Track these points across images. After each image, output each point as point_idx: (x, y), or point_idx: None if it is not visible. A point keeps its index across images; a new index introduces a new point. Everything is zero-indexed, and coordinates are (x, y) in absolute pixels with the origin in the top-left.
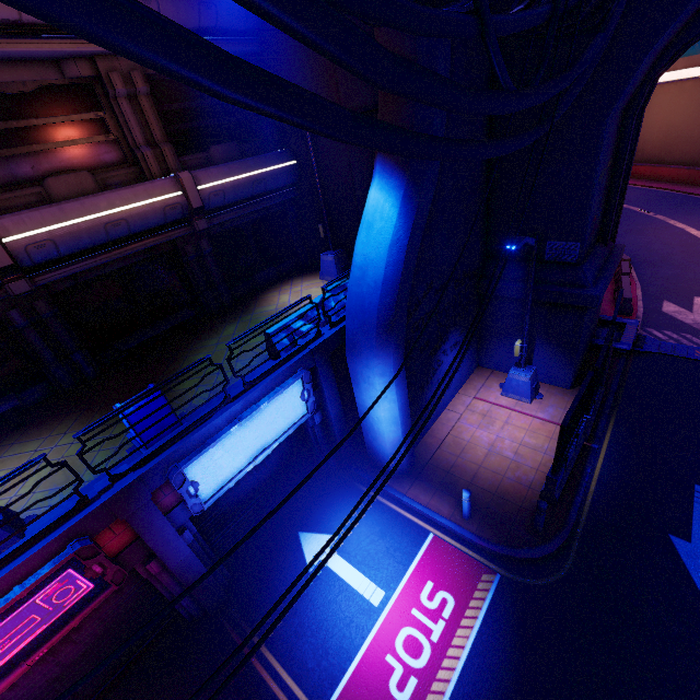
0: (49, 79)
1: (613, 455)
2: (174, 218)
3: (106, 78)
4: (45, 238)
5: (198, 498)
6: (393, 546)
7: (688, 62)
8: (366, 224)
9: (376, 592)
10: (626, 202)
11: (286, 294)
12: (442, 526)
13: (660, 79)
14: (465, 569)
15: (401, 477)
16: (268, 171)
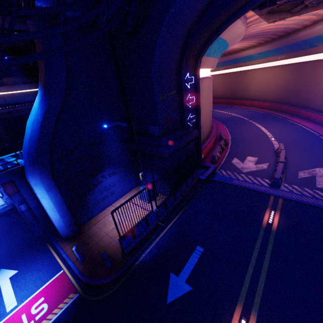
0: None
1: (170, 230)
2: None
3: None
4: None
5: None
6: (39, 277)
7: (266, 60)
8: (31, 112)
9: (13, 303)
10: (244, 116)
11: None
12: (70, 266)
13: (258, 66)
14: (64, 290)
15: (67, 239)
16: (34, 90)
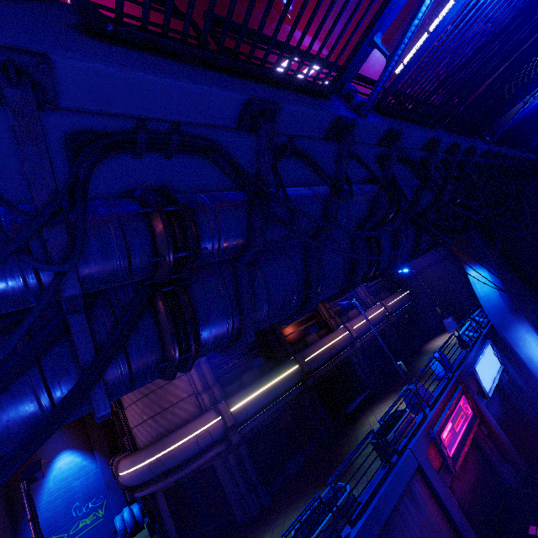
0: None
1: None
2: (383, 318)
3: None
4: (360, 327)
5: (484, 388)
6: None
7: None
8: (476, 283)
9: None
10: None
11: (436, 342)
12: None
13: None
14: None
15: None
16: (403, 296)
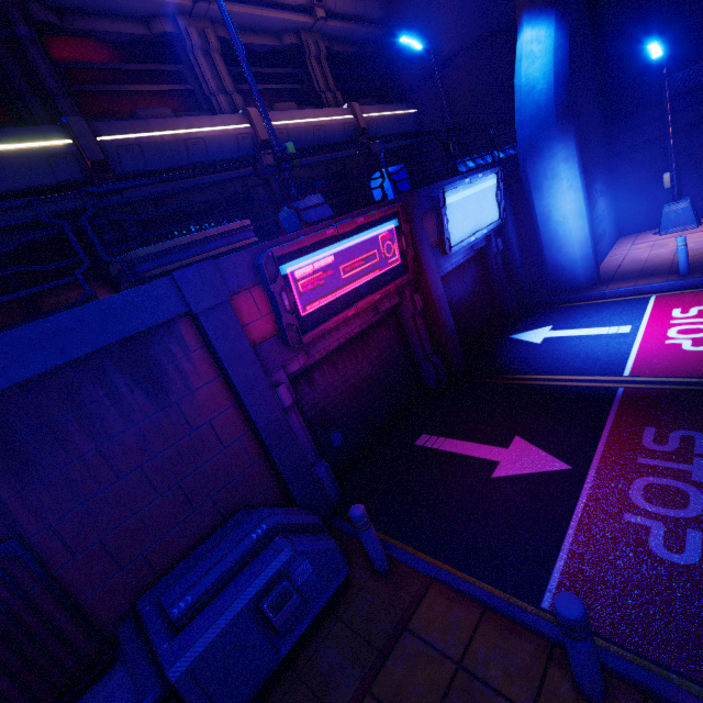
0: (275, 45)
1: None
2: (348, 136)
3: (305, 44)
4: (283, 128)
5: (449, 234)
6: (616, 311)
7: None
8: (525, 55)
9: (621, 328)
10: None
11: None
12: (660, 291)
13: None
14: None
15: (593, 287)
16: (401, 113)
